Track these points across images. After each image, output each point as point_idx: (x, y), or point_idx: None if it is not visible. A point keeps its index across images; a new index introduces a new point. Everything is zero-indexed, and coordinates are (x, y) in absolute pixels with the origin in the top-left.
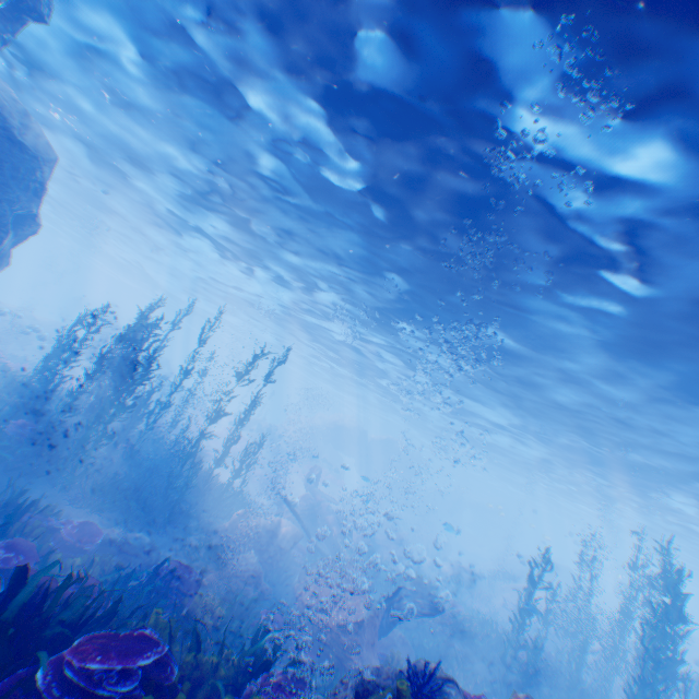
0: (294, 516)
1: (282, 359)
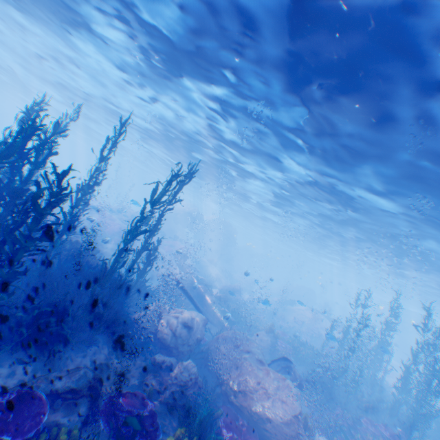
0: (190, 299)
1: (185, 177)
